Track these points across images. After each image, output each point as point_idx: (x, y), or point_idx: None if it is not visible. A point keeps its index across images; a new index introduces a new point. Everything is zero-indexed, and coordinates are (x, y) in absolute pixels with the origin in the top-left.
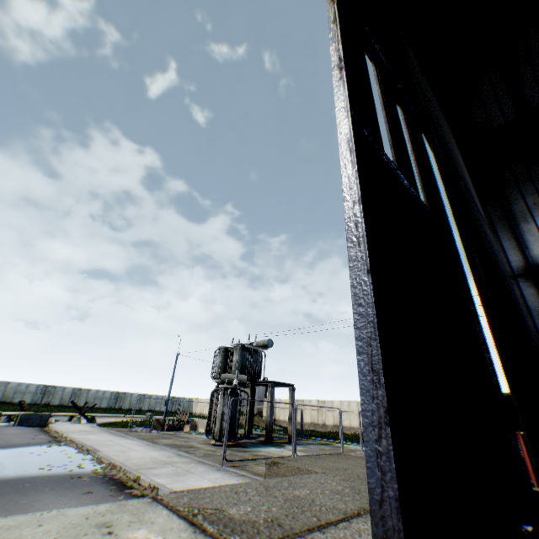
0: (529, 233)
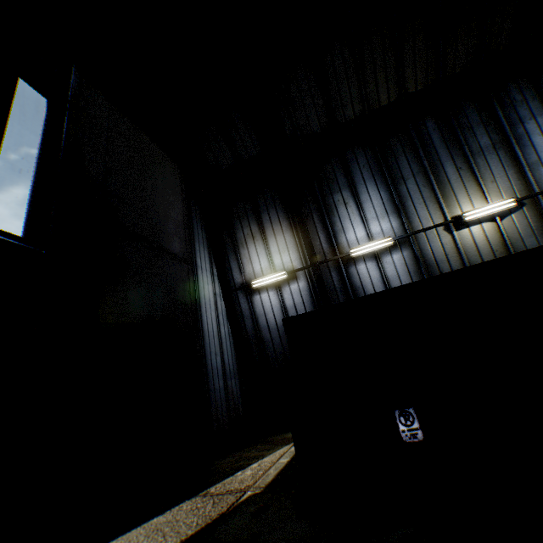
0: (245, 257)
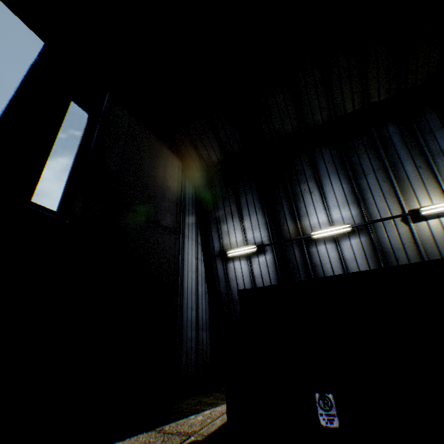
0: (224, 230)
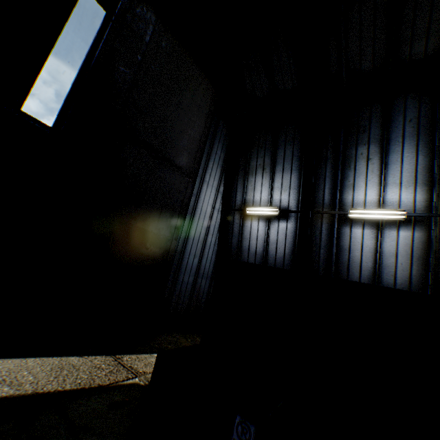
0: (251, 184)
